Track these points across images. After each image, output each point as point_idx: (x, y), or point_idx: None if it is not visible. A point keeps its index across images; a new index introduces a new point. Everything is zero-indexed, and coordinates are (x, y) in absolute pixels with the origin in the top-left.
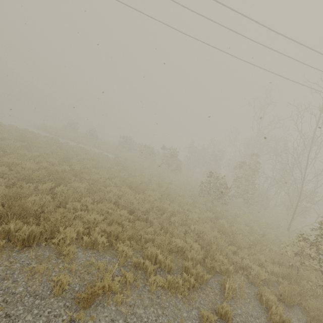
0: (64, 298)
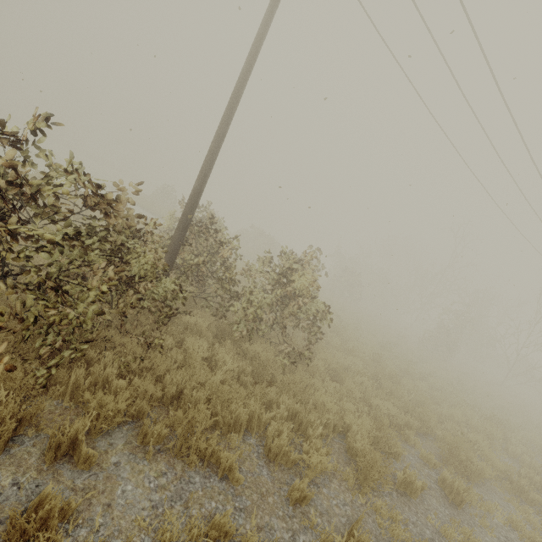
0: None
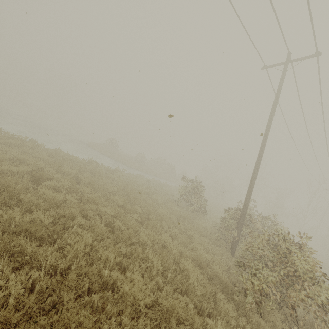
0: None
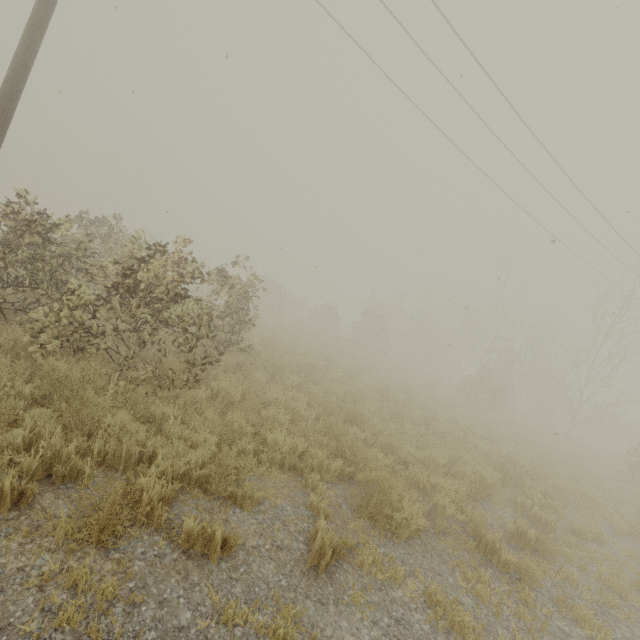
0: (619, 535)
